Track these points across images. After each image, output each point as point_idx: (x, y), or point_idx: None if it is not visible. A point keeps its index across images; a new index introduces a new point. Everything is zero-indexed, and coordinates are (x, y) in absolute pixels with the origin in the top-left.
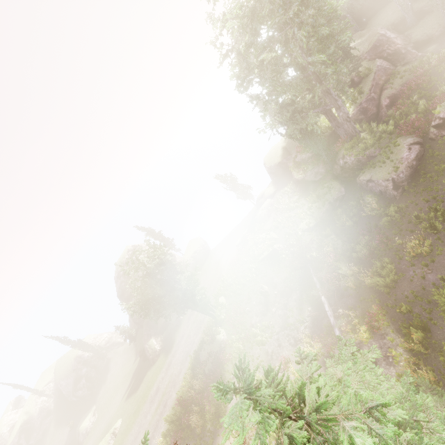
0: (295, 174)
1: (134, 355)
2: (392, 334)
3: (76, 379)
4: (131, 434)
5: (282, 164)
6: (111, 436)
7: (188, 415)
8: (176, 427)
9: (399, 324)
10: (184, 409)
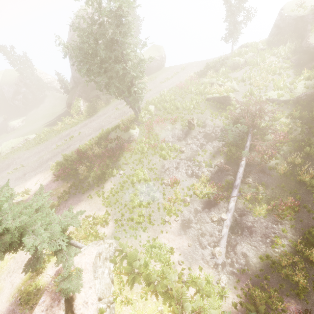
0: (312, 36)
1: (65, 105)
2: (288, 227)
3: (15, 92)
4: (37, 148)
5: (302, 21)
6: (24, 140)
7: (80, 163)
8: (68, 164)
9: (303, 226)
10: (79, 158)
